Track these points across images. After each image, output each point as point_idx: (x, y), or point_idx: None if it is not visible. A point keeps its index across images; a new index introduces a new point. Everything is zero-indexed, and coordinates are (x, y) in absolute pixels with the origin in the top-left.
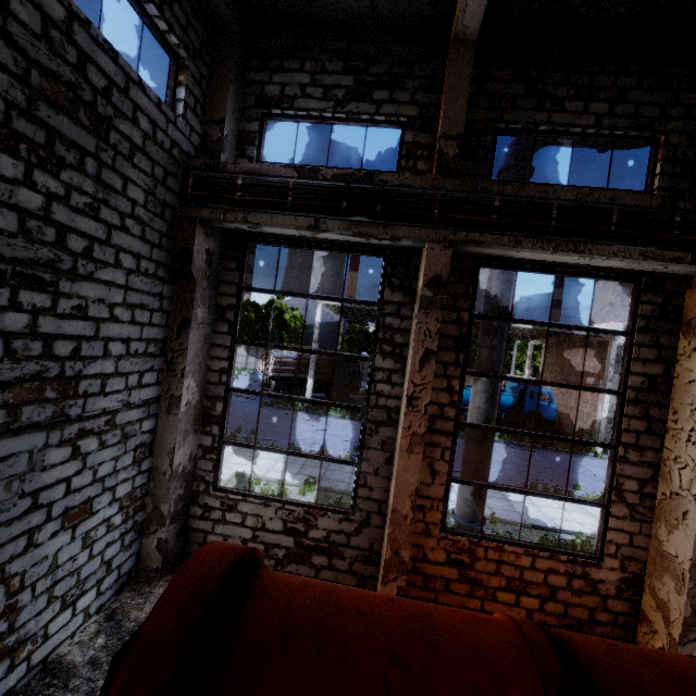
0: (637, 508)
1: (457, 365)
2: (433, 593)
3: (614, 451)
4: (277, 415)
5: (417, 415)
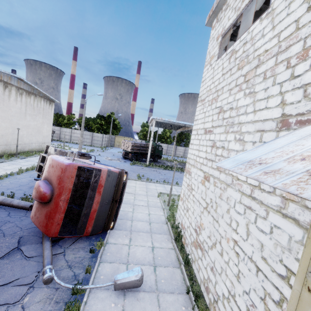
0: None
1: None
2: None
3: None
4: (141, 169)
5: None
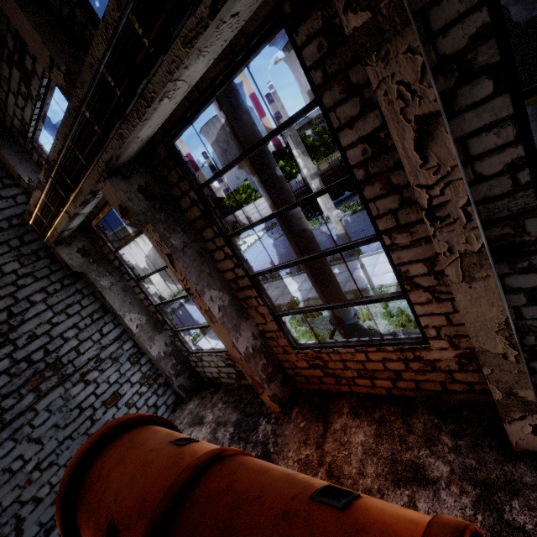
0: (438, 289)
1: (218, 237)
2: (316, 385)
3: (381, 243)
4: None
5: (198, 299)
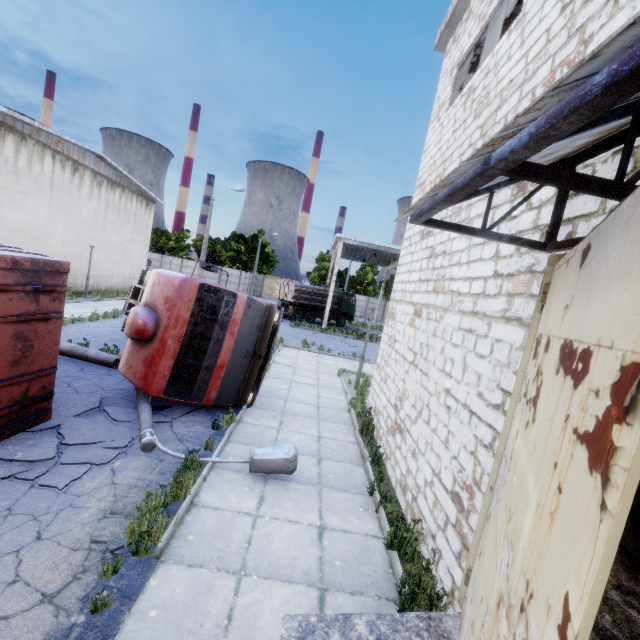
0: None
1: None
2: None
3: None
4: (311, 334)
5: None
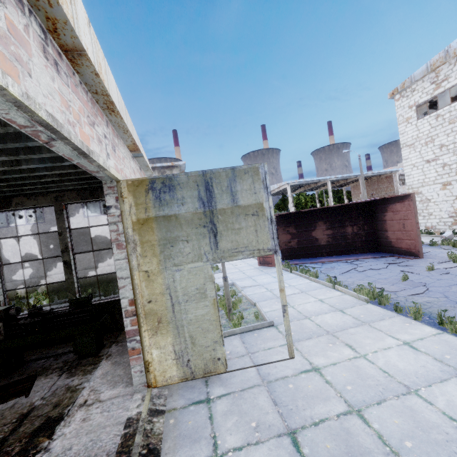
0: None
1: None
2: None
3: None
4: None
5: None
